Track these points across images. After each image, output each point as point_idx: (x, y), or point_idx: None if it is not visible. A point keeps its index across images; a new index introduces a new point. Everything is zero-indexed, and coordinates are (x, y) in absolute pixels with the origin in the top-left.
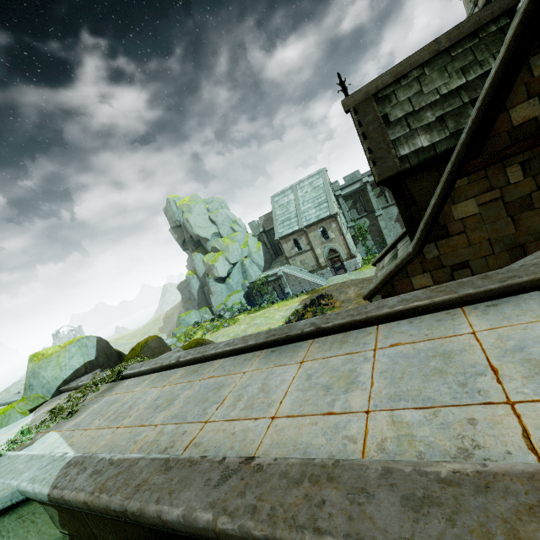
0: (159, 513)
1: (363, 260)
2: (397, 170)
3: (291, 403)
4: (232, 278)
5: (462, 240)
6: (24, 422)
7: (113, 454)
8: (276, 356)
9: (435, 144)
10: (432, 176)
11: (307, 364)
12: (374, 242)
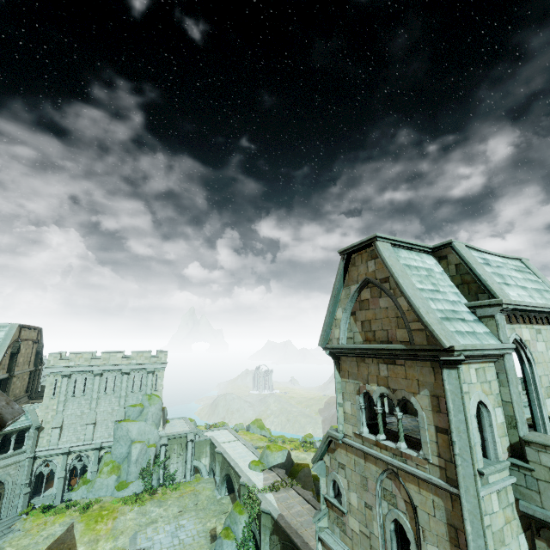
0: (294, 539)
1: None
2: None
3: None
4: None
5: None
6: (261, 475)
7: (288, 520)
8: None
9: None
10: None
11: None
12: None
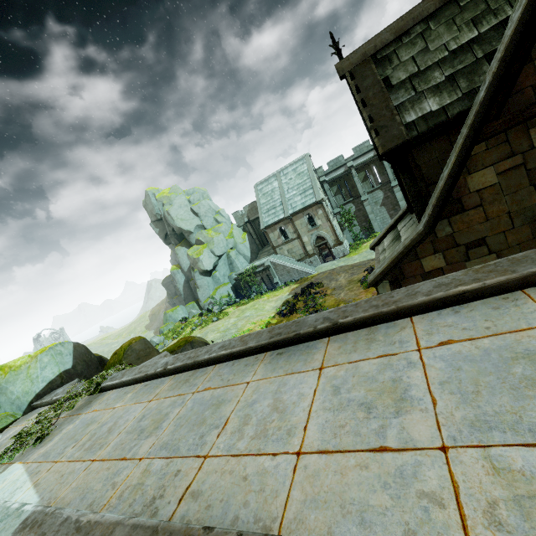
0: None
1: (350, 246)
2: (404, 138)
3: (320, 430)
4: (218, 271)
5: (479, 214)
6: None
7: (81, 511)
8: (285, 360)
9: (446, 107)
10: (441, 145)
11: (329, 372)
12: (360, 227)
